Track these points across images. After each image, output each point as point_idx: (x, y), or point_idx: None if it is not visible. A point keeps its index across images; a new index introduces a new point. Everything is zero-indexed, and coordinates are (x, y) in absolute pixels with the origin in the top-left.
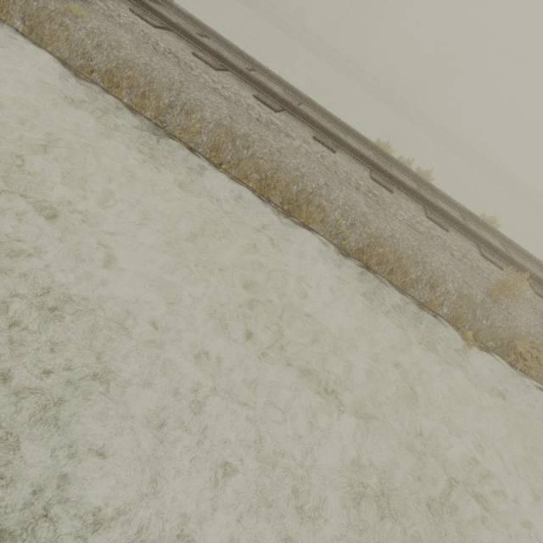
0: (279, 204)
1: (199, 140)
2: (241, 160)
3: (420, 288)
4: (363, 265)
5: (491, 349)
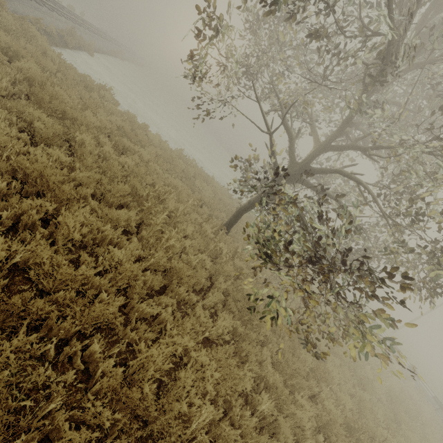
0: None
1: None
2: None
3: None
4: None
5: None
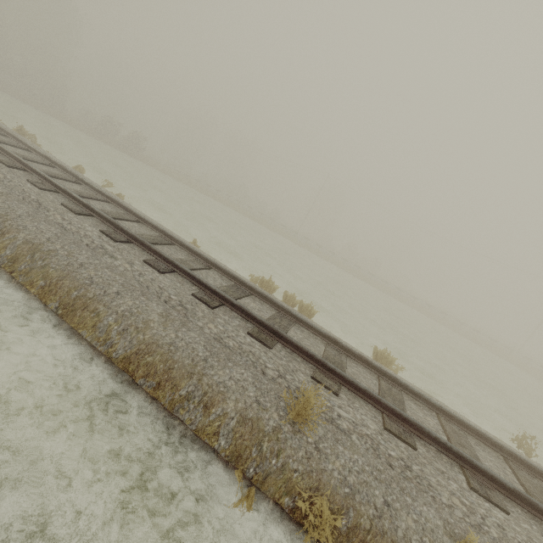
0: (54, 309)
1: (3, 253)
2: (33, 269)
3: (192, 409)
4: (128, 377)
5: (288, 512)
